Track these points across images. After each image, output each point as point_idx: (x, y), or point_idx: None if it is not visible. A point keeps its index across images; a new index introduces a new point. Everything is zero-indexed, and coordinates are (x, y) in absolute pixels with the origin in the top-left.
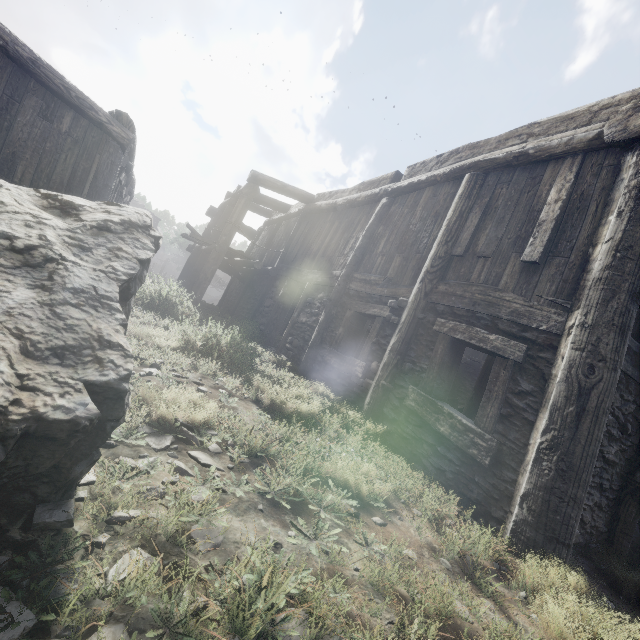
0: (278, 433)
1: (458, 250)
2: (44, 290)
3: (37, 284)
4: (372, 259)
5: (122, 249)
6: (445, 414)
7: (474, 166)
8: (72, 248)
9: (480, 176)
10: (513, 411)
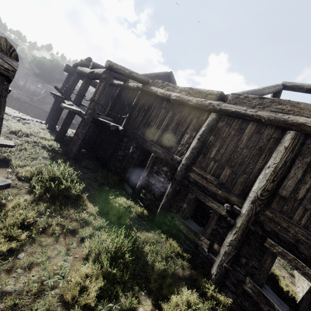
0: None
1: (284, 192)
2: None
3: None
4: (206, 160)
5: None
6: (276, 310)
7: (297, 126)
8: None
9: (302, 136)
10: None
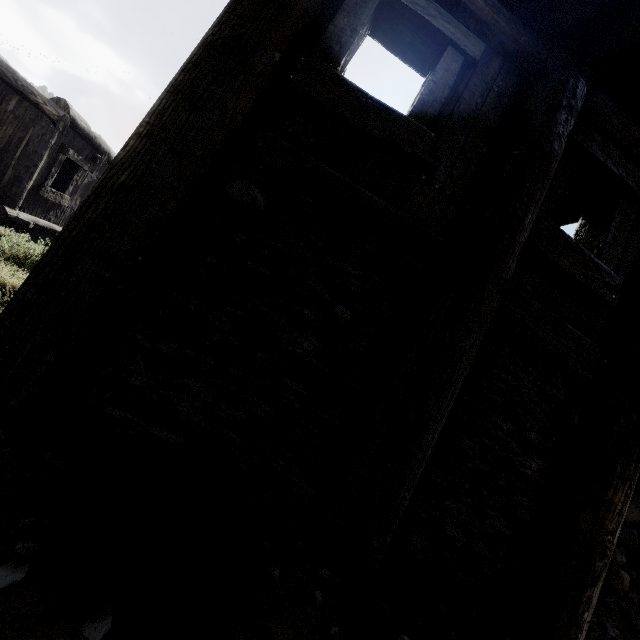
0: None
1: None
2: None
3: None
4: None
5: None
6: None
7: None
8: None
9: None
10: None
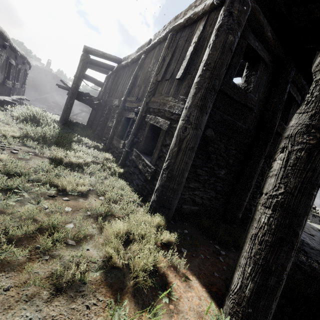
0: (44, 168)
1: (159, 78)
2: None
3: None
4: (134, 89)
5: None
6: (142, 160)
7: (173, 29)
8: None
9: (174, 35)
10: (162, 154)
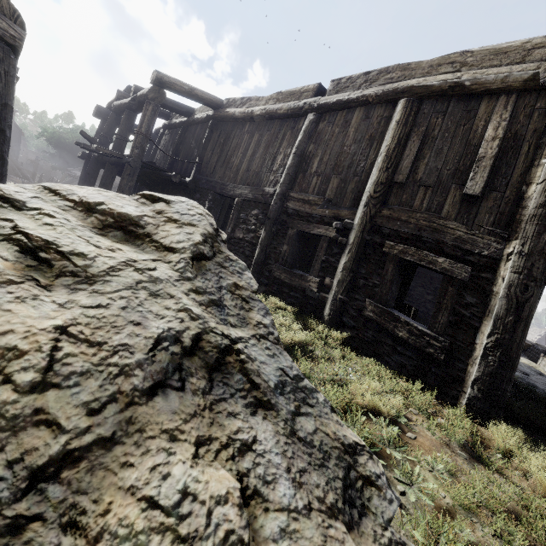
0: None
1: (400, 178)
2: (266, 408)
3: (251, 401)
4: (307, 178)
5: (239, 285)
6: (402, 322)
7: (409, 91)
8: (211, 310)
9: (415, 102)
10: (460, 319)
